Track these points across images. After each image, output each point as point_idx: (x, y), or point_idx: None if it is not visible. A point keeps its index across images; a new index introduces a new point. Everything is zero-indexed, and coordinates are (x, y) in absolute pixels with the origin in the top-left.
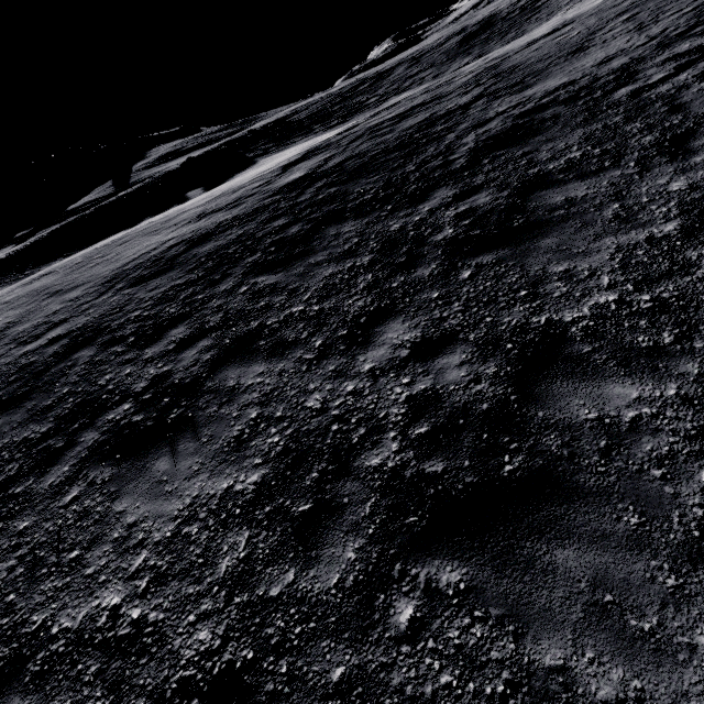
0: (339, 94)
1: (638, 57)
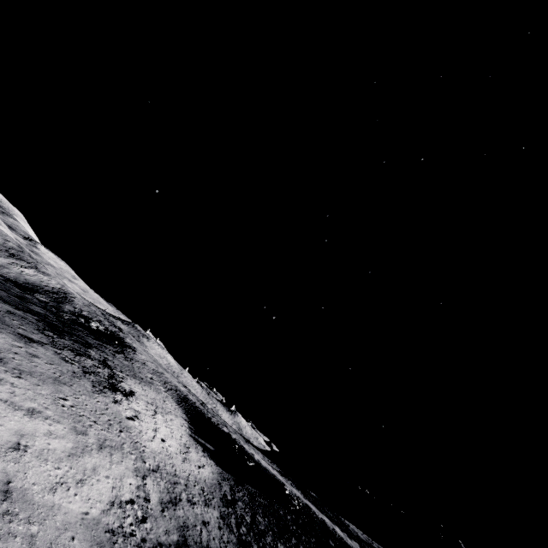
0: None
1: None
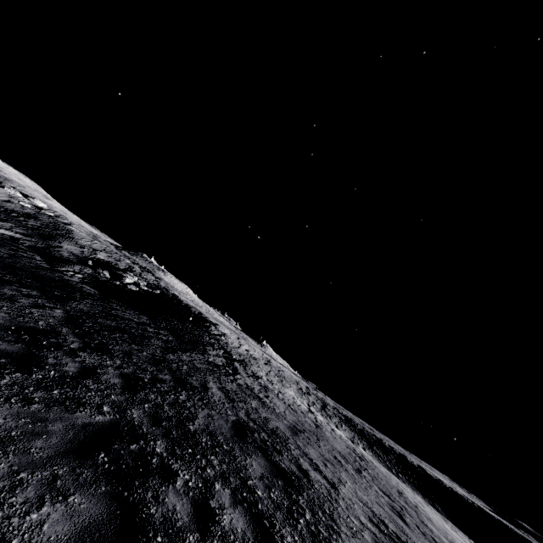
0: None
1: None
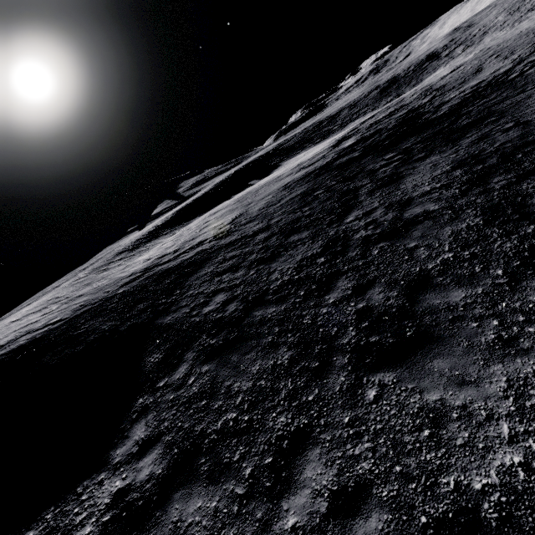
0: (307, 131)
1: (512, 66)
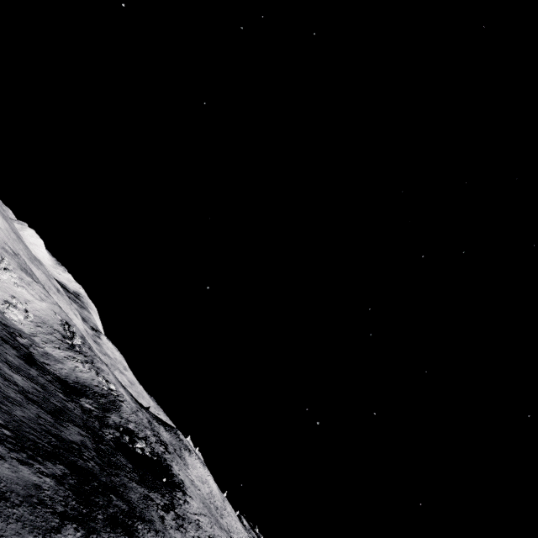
0: None
1: None
